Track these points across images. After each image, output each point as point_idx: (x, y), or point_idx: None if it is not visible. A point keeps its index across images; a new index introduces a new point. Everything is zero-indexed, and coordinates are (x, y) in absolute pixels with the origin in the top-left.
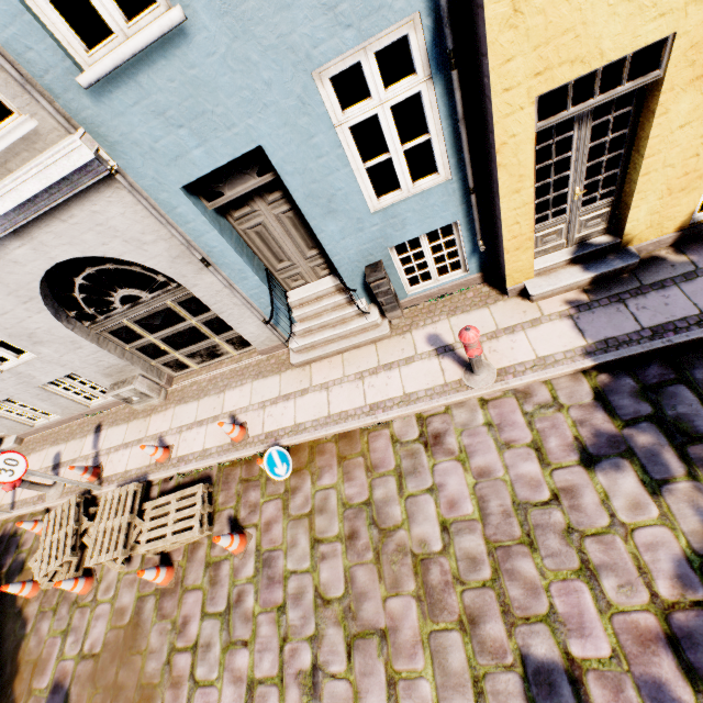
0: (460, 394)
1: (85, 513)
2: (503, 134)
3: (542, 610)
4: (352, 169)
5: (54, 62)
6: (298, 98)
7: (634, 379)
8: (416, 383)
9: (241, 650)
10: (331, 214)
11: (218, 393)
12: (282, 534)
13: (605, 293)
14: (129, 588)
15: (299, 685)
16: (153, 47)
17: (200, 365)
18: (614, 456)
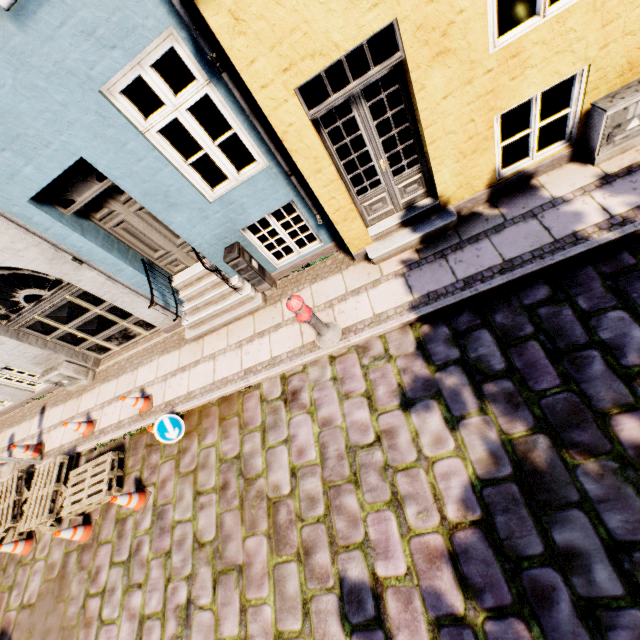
0: (313, 354)
1: (27, 485)
2: (281, 124)
3: (359, 538)
4: (174, 167)
5: None
6: (97, 113)
7: (448, 327)
8: (281, 347)
9: (136, 592)
10: (173, 208)
11: (132, 370)
12: (173, 490)
13: (432, 251)
14: (59, 546)
15: (176, 618)
16: None
17: (120, 346)
18: (426, 398)
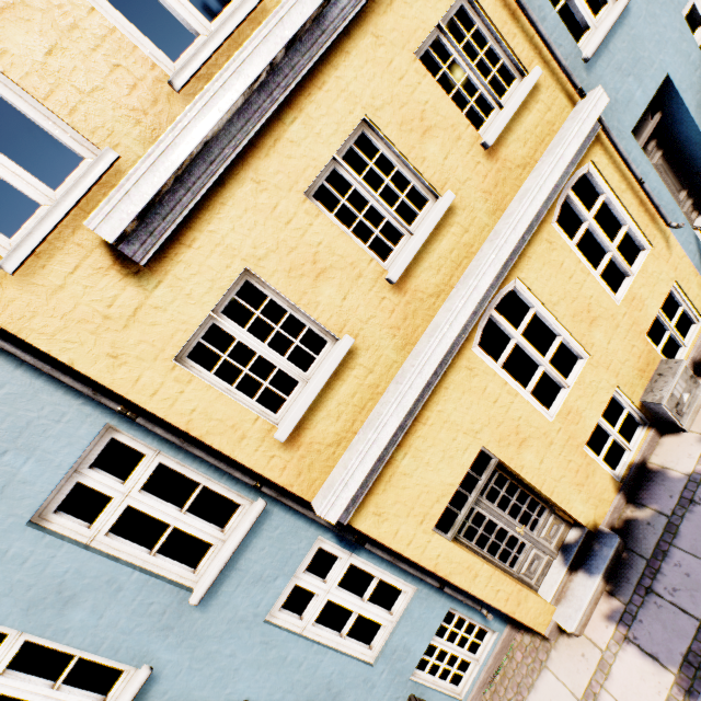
0: None
1: None
2: (430, 560)
3: None
4: (333, 650)
5: None
6: (260, 643)
7: None
8: None
9: None
10: (336, 698)
11: None
12: None
13: (628, 587)
14: None
15: None
16: None
17: None
18: None
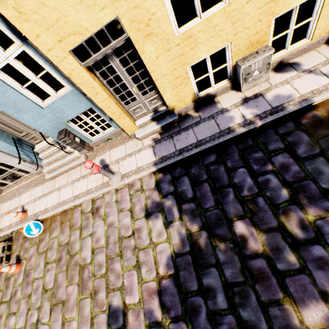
0: (107, 188)
1: None
2: (66, 70)
3: (119, 285)
4: (14, 90)
5: None
6: None
7: (170, 175)
8: (92, 184)
9: (12, 317)
10: (21, 111)
11: (19, 196)
12: (35, 261)
13: (167, 134)
14: None
15: None
16: None
17: (13, 182)
18: (157, 212)
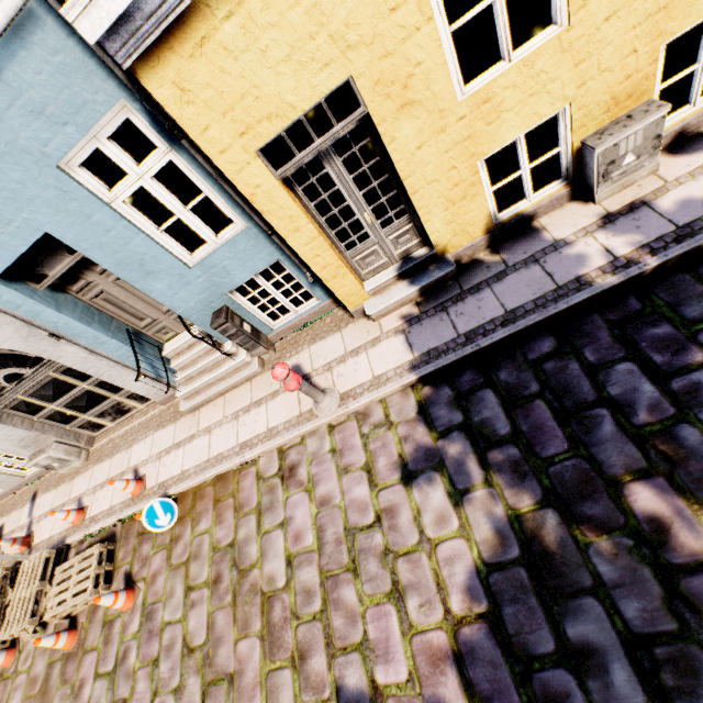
0: (310, 424)
1: (12, 584)
2: (247, 187)
3: (357, 638)
4: (146, 235)
5: None
6: (57, 188)
7: (451, 388)
8: (278, 417)
9: None
10: (151, 276)
11: (127, 448)
12: (164, 585)
13: (433, 303)
14: (42, 655)
15: None
16: None
17: (115, 422)
18: (428, 470)
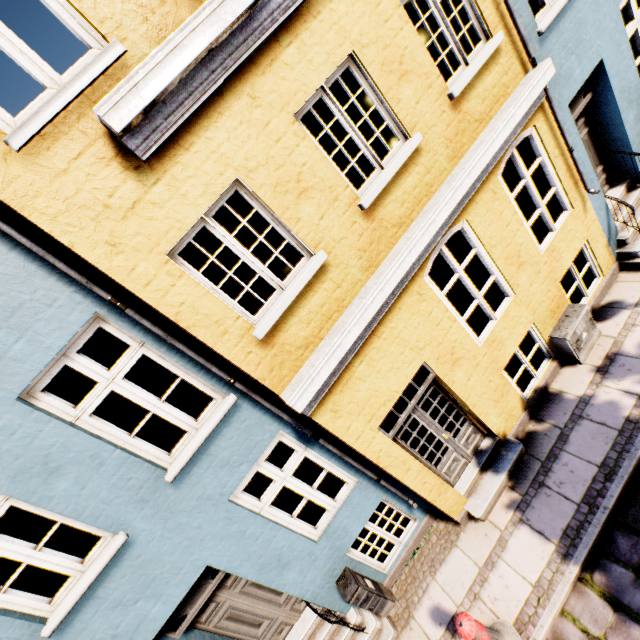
0: None
1: None
2: (373, 454)
3: None
4: (285, 528)
5: (21, 633)
6: (224, 518)
7: (620, 564)
8: None
9: None
10: (285, 567)
11: None
12: None
13: (526, 482)
14: None
15: None
16: (105, 567)
17: None
18: None
